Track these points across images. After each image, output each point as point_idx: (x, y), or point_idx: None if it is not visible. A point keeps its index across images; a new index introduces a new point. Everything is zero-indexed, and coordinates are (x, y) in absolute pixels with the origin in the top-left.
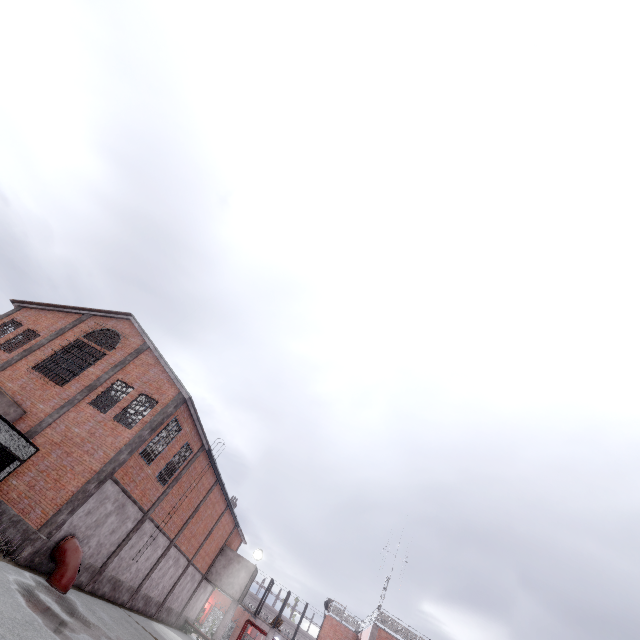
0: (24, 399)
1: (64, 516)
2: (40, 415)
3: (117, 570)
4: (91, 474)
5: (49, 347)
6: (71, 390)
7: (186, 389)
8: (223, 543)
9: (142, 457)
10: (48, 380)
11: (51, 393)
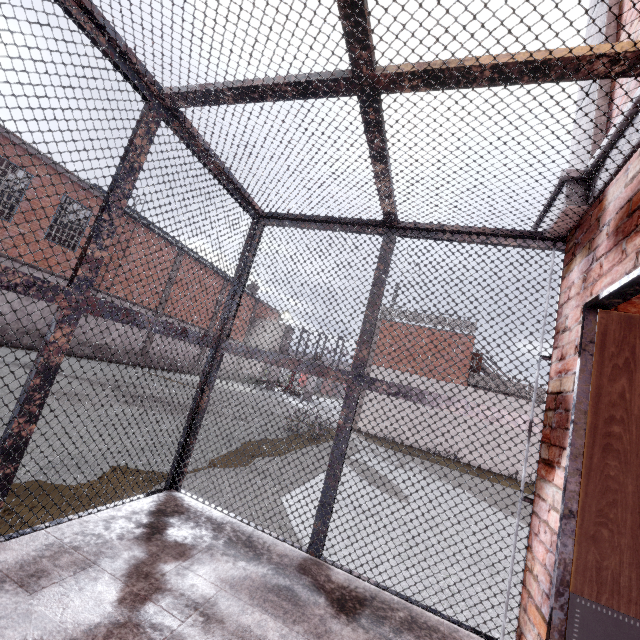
0: None
1: None
2: None
3: (87, 336)
4: None
5: None
6: None
7: None
8: (250, 316)
9: None
10: None
11: None
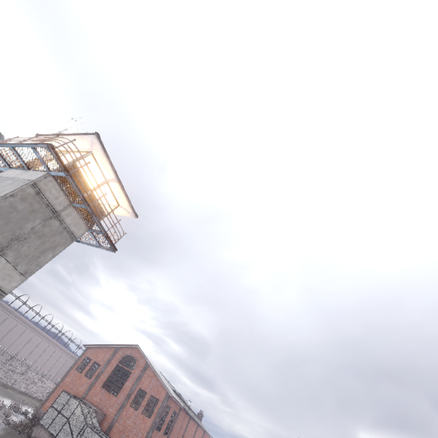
0: (103, 406)
1: None
2: (111, 415)
3: None
4: None
5: (106, 372)
6: (121, 398)
7: (170, 391)
8: None
9: (157, 430)
10: (110, 393)
11: (113, 401)
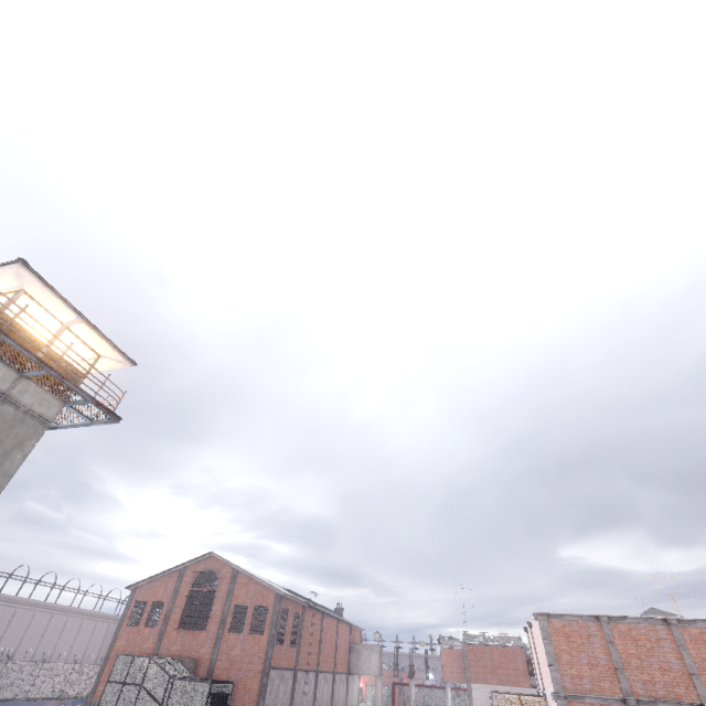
0: (190, 652)
1: (262, 704)
2: (207, 656)
3: None
4: (260, 673)
5: (177, 608)
6: (212, 629)
7: (280, 590)
8: (349, 643)
9: (278, 644)
10: (194, 631)
11: (202, 639)
